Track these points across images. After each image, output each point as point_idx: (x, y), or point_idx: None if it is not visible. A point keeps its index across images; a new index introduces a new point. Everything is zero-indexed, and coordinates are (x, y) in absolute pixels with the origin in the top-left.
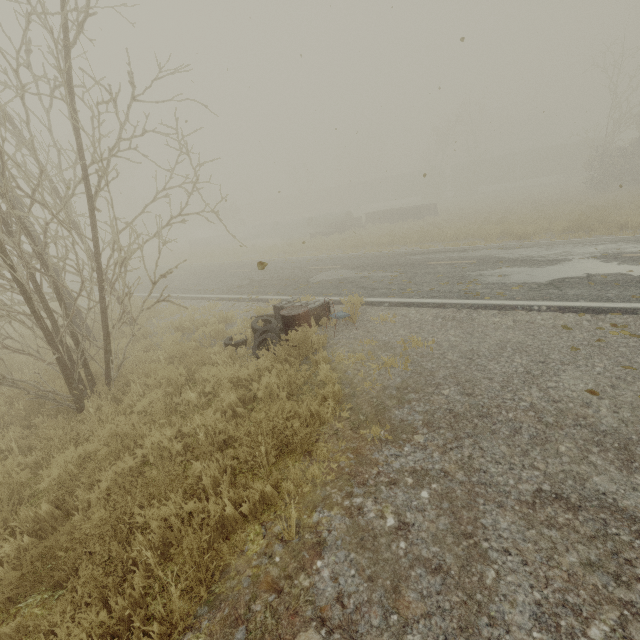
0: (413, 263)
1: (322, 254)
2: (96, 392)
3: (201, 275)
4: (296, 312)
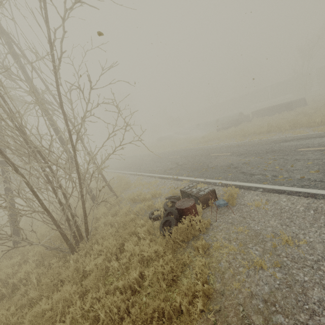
0: (285, 150)
1: (222, 142)
2: (83, 243)
3: (155, 160)
4: (185, 205)
